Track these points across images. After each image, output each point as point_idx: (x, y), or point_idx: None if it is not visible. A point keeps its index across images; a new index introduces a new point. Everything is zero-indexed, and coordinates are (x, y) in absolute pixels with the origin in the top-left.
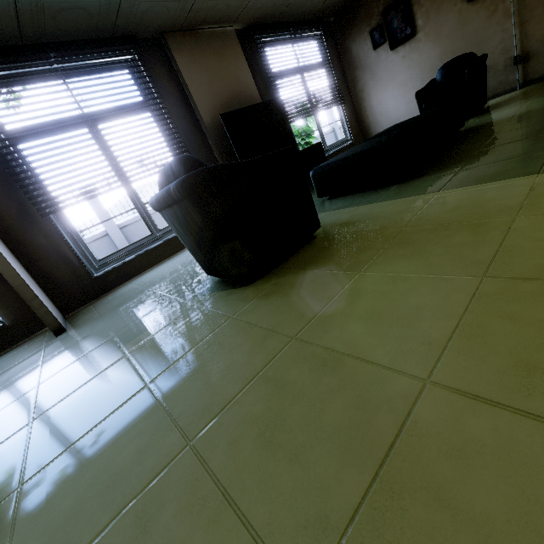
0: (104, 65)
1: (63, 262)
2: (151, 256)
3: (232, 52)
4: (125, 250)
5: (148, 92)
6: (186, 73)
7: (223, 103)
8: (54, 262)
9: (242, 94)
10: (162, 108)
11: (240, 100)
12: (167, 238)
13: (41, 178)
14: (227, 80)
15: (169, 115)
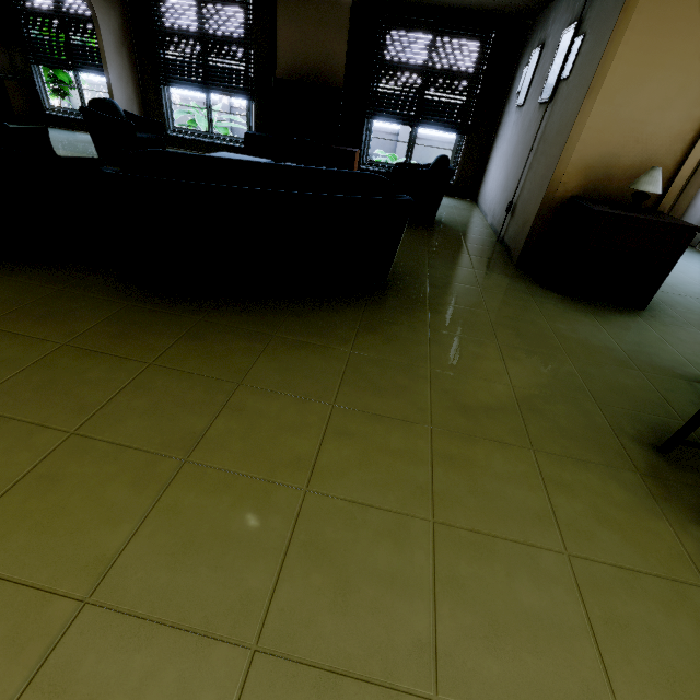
0: (224, 1)
1: (159, 115)
2: (201, 145)
3: (336, 23)
4: (190, 131)
5: (247, 32)
6: (281, 28)
7: (301, 67)
8: (155, 112)
9: (325, 67)
10: (251, 49)
11: (321, 72)
12: (214, 141)
13: (165, 62)
14: (316, 48)
15: (256, 56)
